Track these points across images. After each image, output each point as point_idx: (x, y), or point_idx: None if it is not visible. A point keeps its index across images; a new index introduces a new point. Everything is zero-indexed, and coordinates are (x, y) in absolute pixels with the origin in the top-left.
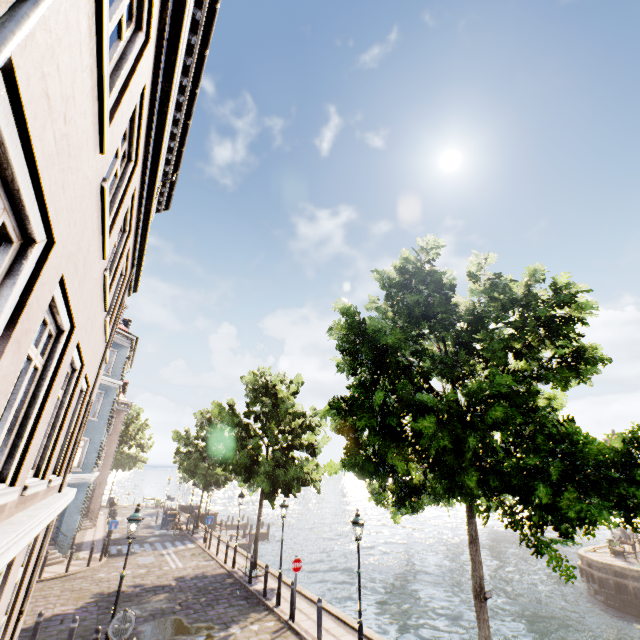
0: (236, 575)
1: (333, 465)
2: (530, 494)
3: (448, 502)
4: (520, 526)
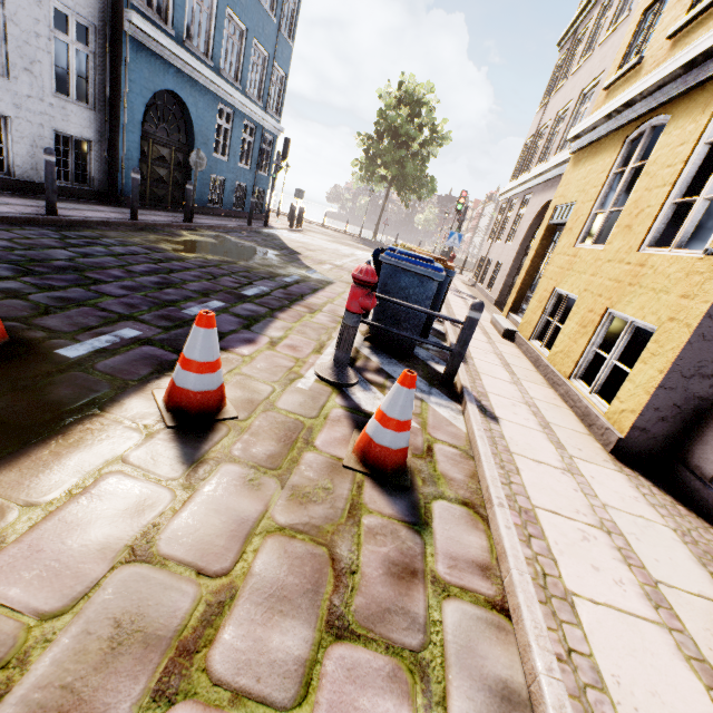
0: (376, 242)
1: None
2: None
3: None
4: None
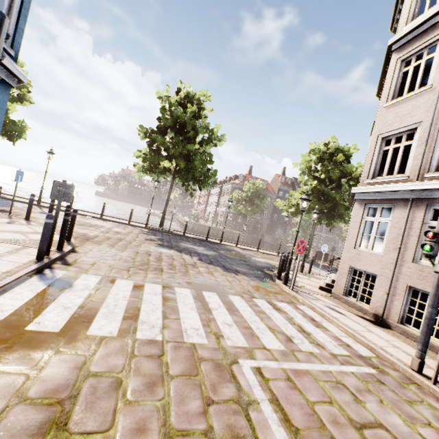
0: (165, 231)
1: None
2: (349, 220)
3: (333, 218)
4: (330, 223)
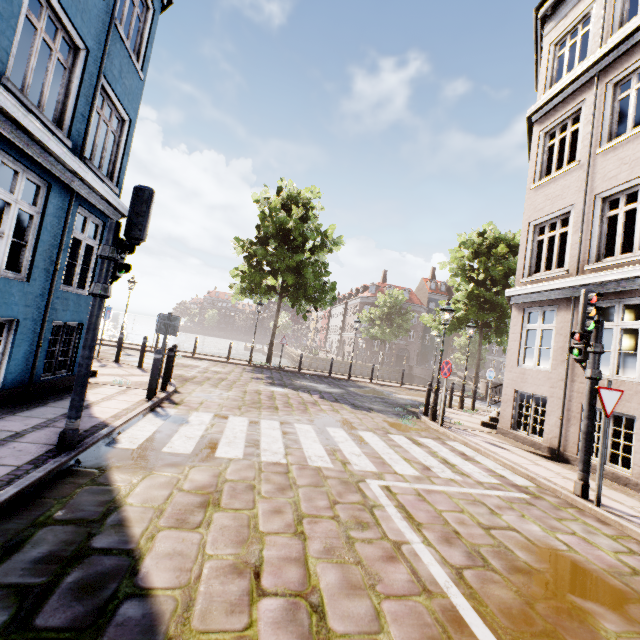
0: (274, 368)
1: (461, 311)
2: None
3: (505, 333)
4: (502, 341)
